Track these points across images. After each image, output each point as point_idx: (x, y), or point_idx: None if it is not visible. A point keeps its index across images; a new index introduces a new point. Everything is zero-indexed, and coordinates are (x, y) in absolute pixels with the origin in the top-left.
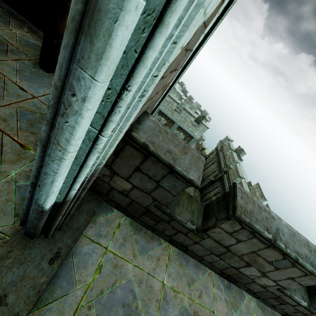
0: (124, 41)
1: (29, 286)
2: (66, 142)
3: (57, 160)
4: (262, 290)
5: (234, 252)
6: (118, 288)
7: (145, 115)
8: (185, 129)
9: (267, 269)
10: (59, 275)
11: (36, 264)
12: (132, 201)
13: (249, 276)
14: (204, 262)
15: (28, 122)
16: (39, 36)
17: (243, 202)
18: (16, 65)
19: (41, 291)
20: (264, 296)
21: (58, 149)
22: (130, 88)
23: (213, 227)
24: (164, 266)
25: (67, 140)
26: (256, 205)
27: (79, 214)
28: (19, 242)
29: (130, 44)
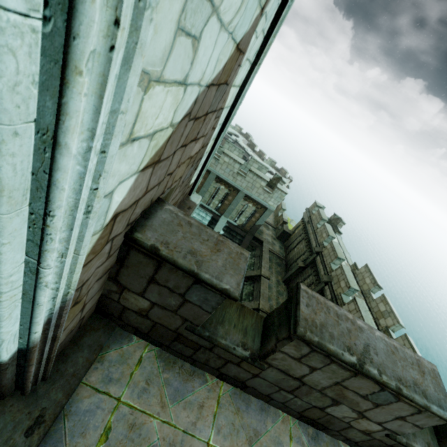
0: (22, 165)
1: None
2: None
3: None
4: (366, 438)
5: (311, 385)
6: None
7: (158, 204)
8: (255, 198)
9: (363, 406)
10: None
11: (5, 439)
12: (154, 323)
13: (342, 419)
14: (274, 403)
15: None
16: None
17: (310, 312)
18: None
19: None
20: (371, 446)
21: None
22: (52, 213)
23: (272, 352)
24: (210, 416)
25: None
26: (332, 313)
27: (77, 352)
28: None
29: (36, 165)
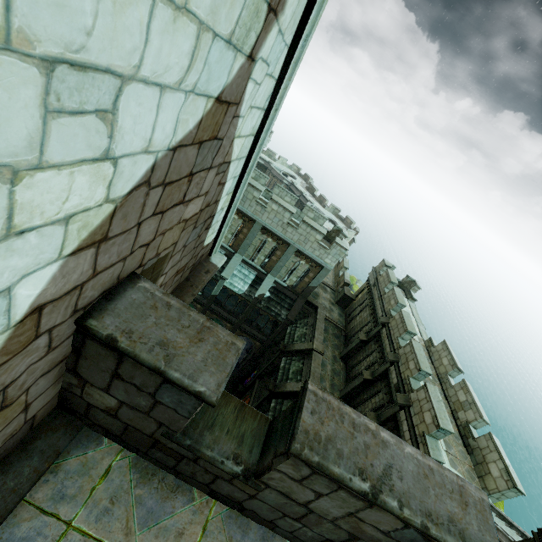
0: None
1: None
2: None
3: None
4: None
5: (320, 513)
6: None
7: (129, 281)
8: (308, 254)
9: None
10: None
11: None
12: (126, 425)
13: None
14: (280, 531)
15: None
16: None
17: (315, 421)
18: None
19: None
20: None
21: None
22: None
23: (268, 469)
24: None
25: None
26: (346, 423)
27: (24, 459)
28: None
29: None
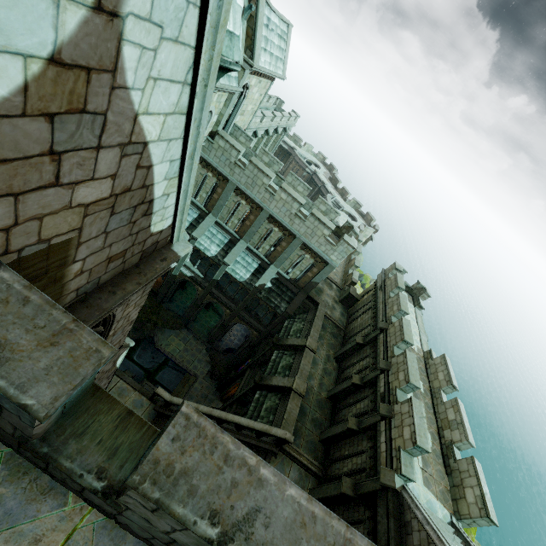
0: None
1: None
2: None
3: None
4: None
5: (182, 545)
6: None
7: None
8: (314, 249)
9: None
10: None
11: None
12: None
13: None
14: None
15: None
16: None
17: (174, 450)
18: None
19: None
20: None
21: None
22: None
23: (123, 492)
24: None
25: None
26: (217, 454)
27: None
28: None
29: None
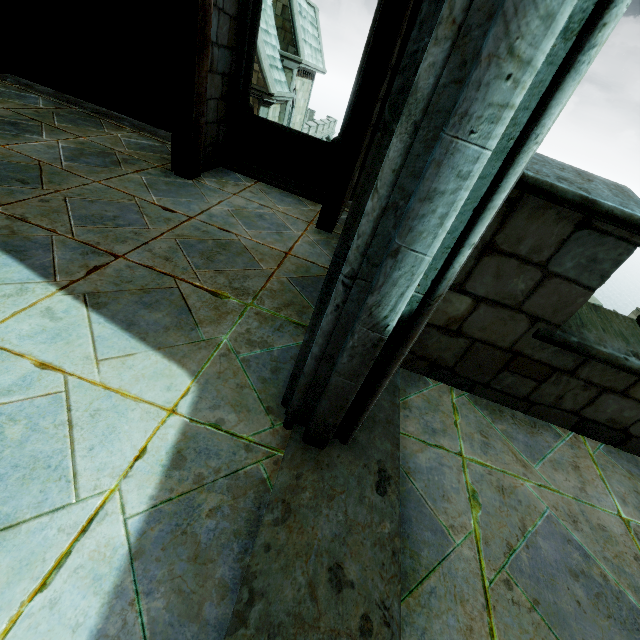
0: None
1: (369, 542)
2: (540, 31)
3: (483, 125)
4: None
5: None
6: (536, 536)
7: None
8: None
9: None
10: (407, 519)
11: (356, 497)
12: (471, 343)
13: None
14: None
15: (202, 256)
16: (151, 133)
17: None
18: (140, 178)
19: (396, 551)
20: None
21: (501, 77)
22: None
23: None
24: (597, 481)
25: (548, 20)
26: None
27: None
28: (304, 458)
29: None
